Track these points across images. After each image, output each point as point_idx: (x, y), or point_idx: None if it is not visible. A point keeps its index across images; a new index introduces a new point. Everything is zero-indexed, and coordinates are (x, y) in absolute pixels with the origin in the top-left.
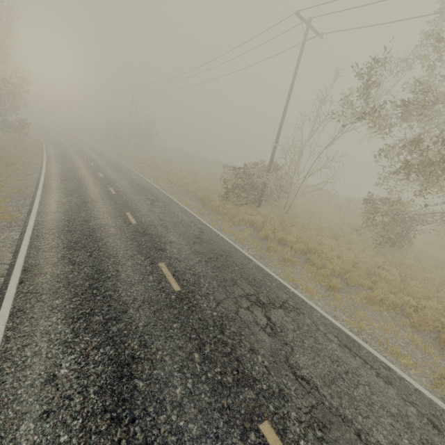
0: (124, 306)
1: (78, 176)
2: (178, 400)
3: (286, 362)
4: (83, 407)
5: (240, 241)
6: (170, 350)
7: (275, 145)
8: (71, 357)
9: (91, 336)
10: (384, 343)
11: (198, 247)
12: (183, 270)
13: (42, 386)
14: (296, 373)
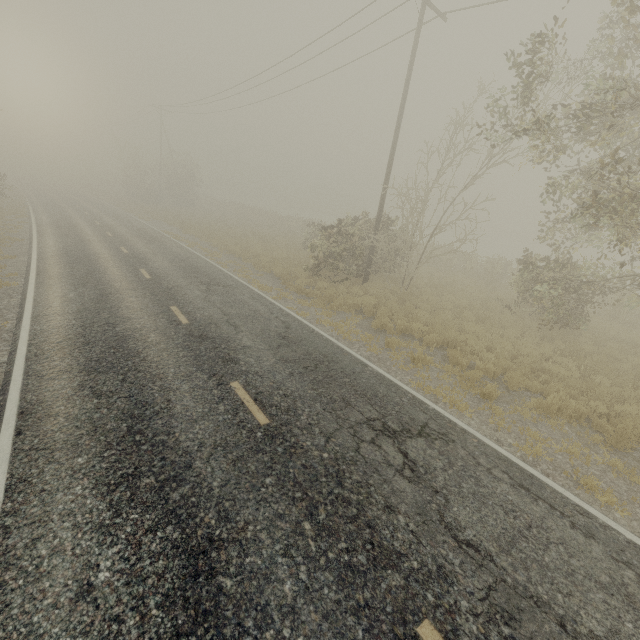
0: (186, 457)
1: (90, 255)
2: (289, 602)
3: (440, 521)
4: (141, 633)
5: (346, 337)
6: (265, 521)
7: (385, 189)
8: (112, 550)
9: (141, 512)
10: (572, 473)
11: (286, 353)
12: (269, 390)
13: (72, 604)
14: (458, 537)
